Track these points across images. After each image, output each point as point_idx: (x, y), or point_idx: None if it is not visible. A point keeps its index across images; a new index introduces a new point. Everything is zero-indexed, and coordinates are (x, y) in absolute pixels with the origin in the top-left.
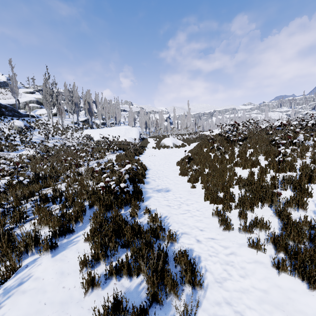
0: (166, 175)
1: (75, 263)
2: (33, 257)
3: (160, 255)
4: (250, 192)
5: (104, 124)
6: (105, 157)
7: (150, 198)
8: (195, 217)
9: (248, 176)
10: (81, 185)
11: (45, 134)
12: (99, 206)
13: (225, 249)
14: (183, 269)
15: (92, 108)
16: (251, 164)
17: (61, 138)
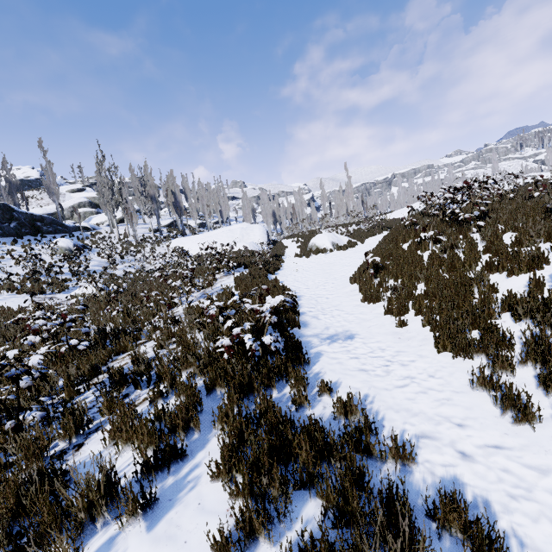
0: (336, 304)
1: (202, 545)
2: (108, 533)
3: (394, 508)
4: (549, 325)
5: (203, 225)
6: (216, 284)
7: (321, 357)
8: (431, 392)
9: (532, 289)
10: (182, 345)
11: (108, 255)
12: (227, 389)
13: (543, 475)
14: (470, 550)
15: (179, 201)
16: (527, 263)
17: (136, 260)
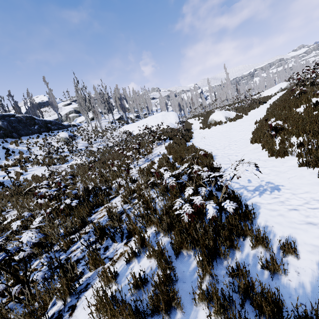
0: (246, 160)
1: None
2: None
3: None
4: None
5: (138, 117)
6: (153, 151)
7: (259, 209)
8: None
9: None
10: (142, 201)
11: (87, 139)
12: (198, 257)
13: None
14: None
15: (123, 103)
16: None
17: (103, 140)
